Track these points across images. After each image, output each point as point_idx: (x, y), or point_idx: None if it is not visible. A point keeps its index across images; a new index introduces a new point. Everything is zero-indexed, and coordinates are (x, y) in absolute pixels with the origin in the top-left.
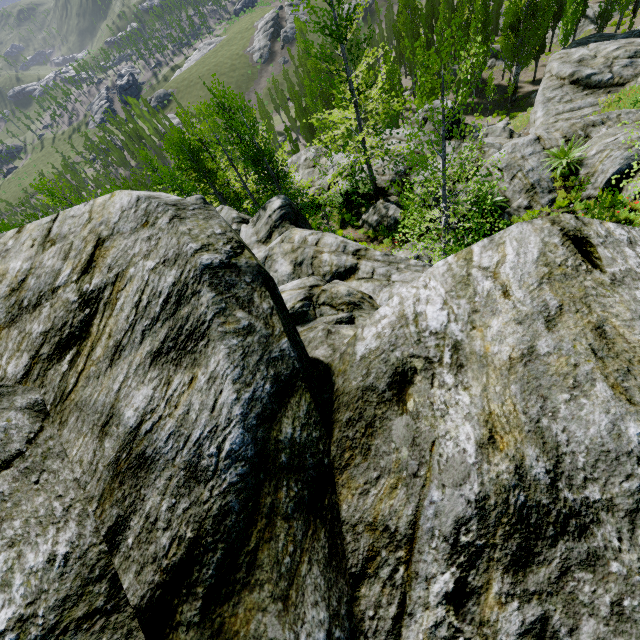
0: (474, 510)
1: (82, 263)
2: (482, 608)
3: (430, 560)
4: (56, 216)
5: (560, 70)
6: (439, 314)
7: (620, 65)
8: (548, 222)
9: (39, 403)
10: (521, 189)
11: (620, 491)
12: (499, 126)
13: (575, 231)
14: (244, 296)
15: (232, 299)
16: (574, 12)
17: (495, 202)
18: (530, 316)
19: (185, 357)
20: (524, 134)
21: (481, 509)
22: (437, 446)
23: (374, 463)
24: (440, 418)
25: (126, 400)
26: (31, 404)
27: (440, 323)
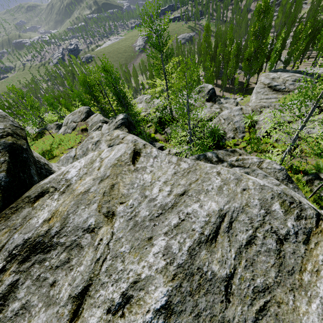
0: (23, 242)
1: None
2: (4, 276)
3: (0, 259)
4: None
5: (264, 81)
6: (74, 173)
7: (288, 83)
8: (133, 145)
9: None
10: (231, 129)
11: (70, 240)
12: (232, 100)
13: (138, 149)
14: None
15: None
16: (274, 58)
17: (220, 133)
18: (98, 178)
19: None
20: (247, 105)
21: (25, 242)
22: (31, 219)
23: (6, 223)
24: (41, 210)
25: None
26: None
27: (71, 176)
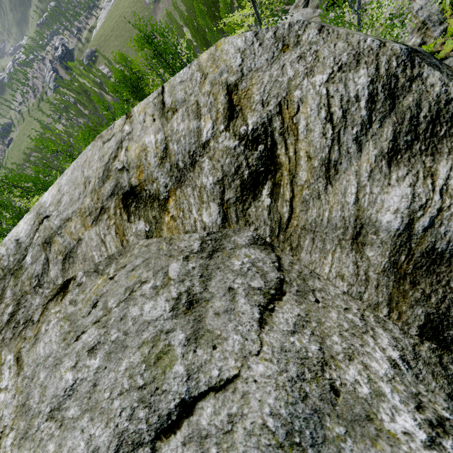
0: None
1: (222, 113)
2: None
3: None
4: (161, 89)
5: None
6: None
7: None
8: None
9: (257, 238)
10: (413, 29)
11: None
12: None
13: None
14: (452, 75)
15: (450, 77)
16: None
17: None
18: None
19: (441, 143)
20: None
21: None
22: None
23: None
24: None
25: (374, 207)
26: (252, 240)
27: None
